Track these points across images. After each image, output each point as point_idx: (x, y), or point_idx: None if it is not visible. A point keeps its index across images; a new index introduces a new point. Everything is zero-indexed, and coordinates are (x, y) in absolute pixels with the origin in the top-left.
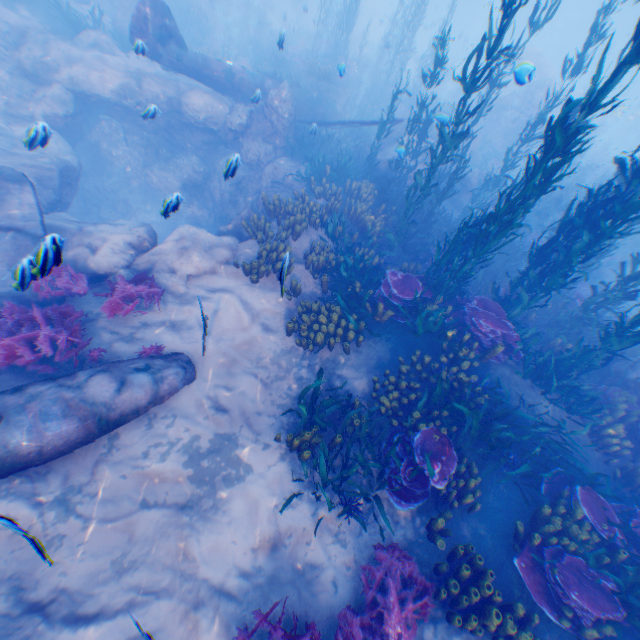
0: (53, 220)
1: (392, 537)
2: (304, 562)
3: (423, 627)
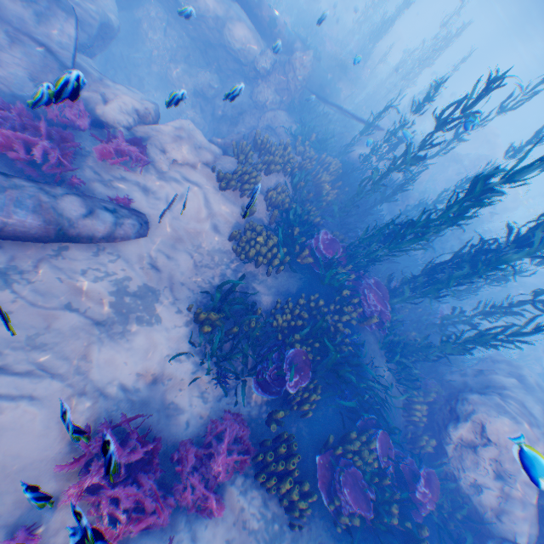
0: (81, 60)
1: (241, 411)
2: (172, 400)
3: (236, 476)
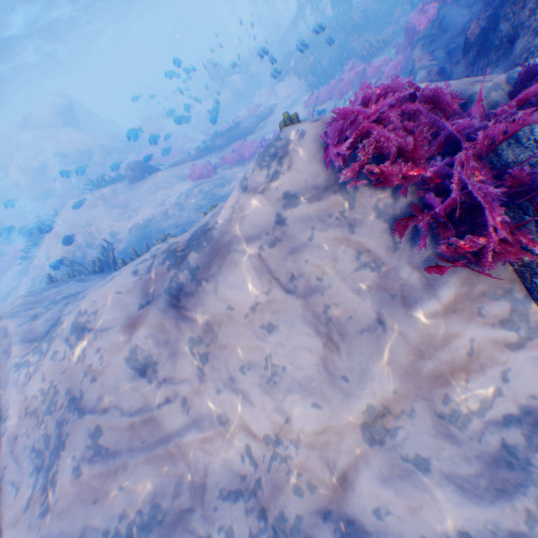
0: None
1: None
2: None
3: None
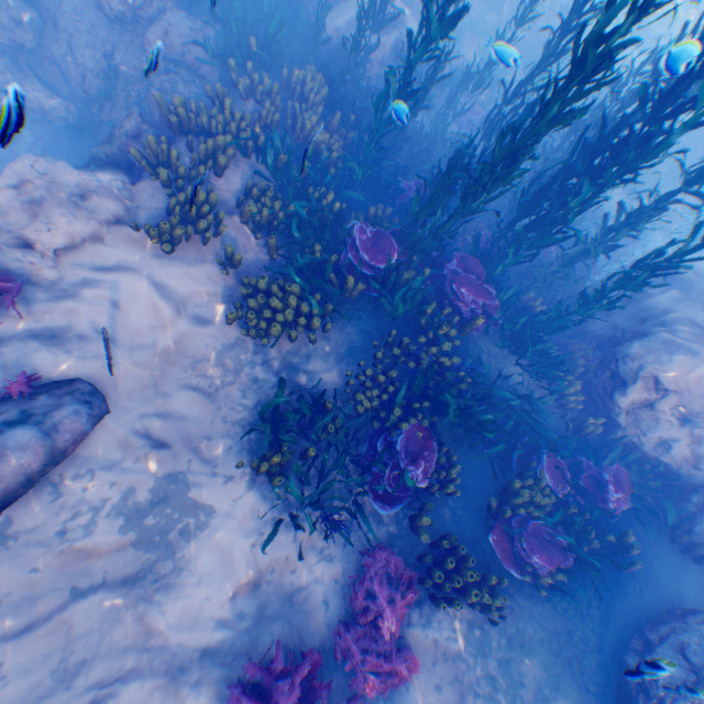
0: None
1: (377, 537)
2: (291, 591)
3: (410, 612)
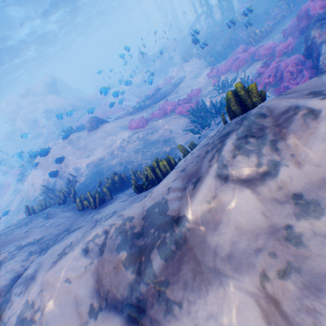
0: None
1: None
2: None
3: None
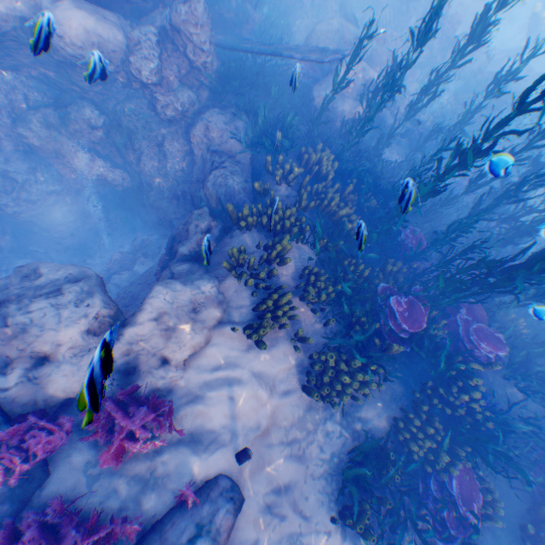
0: None
1: None
2: None
3: None
